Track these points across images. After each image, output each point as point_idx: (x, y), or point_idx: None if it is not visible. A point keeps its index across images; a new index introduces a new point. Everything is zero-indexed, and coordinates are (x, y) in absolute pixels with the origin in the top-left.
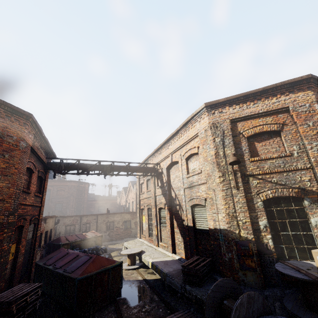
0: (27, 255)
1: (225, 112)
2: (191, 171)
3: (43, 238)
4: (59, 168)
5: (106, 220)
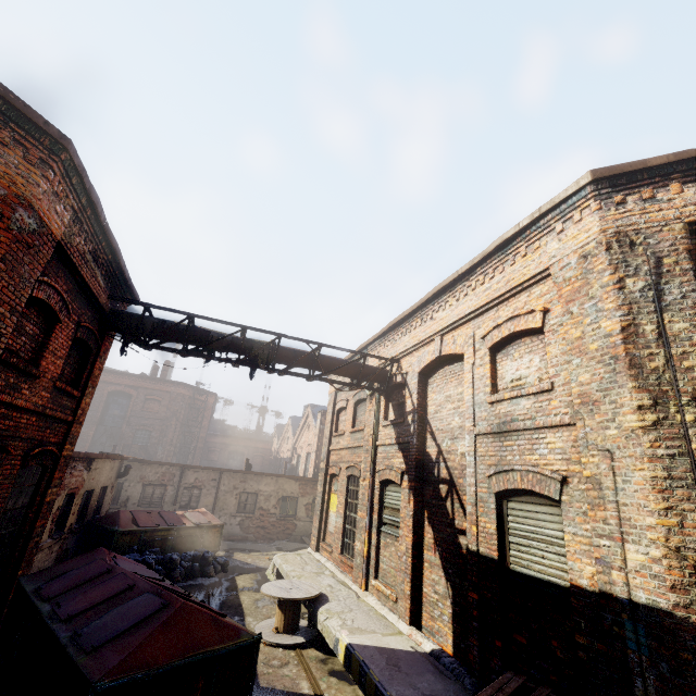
0: (1, 552)
1: (668, 200)
2: (505, 384)
3: (77, 507)
4: (138, 329)
5: (239, 488)
